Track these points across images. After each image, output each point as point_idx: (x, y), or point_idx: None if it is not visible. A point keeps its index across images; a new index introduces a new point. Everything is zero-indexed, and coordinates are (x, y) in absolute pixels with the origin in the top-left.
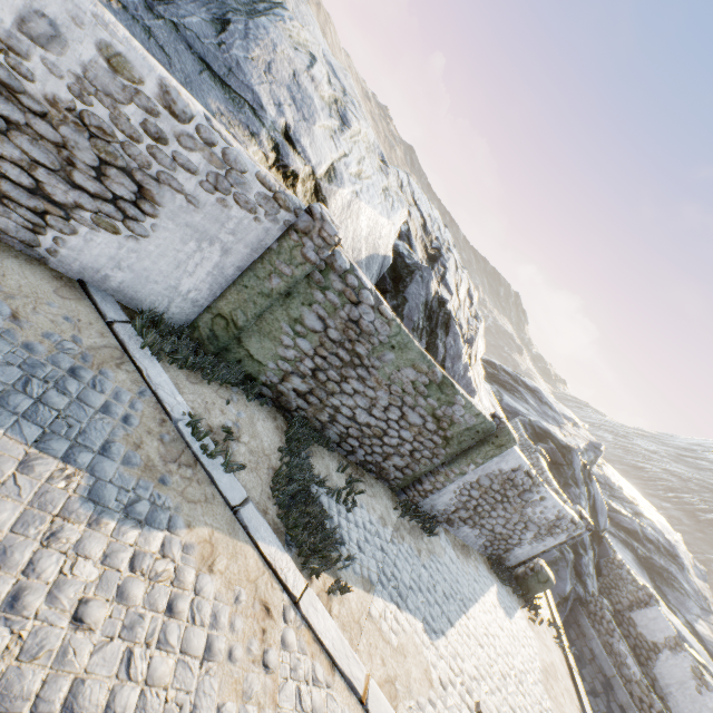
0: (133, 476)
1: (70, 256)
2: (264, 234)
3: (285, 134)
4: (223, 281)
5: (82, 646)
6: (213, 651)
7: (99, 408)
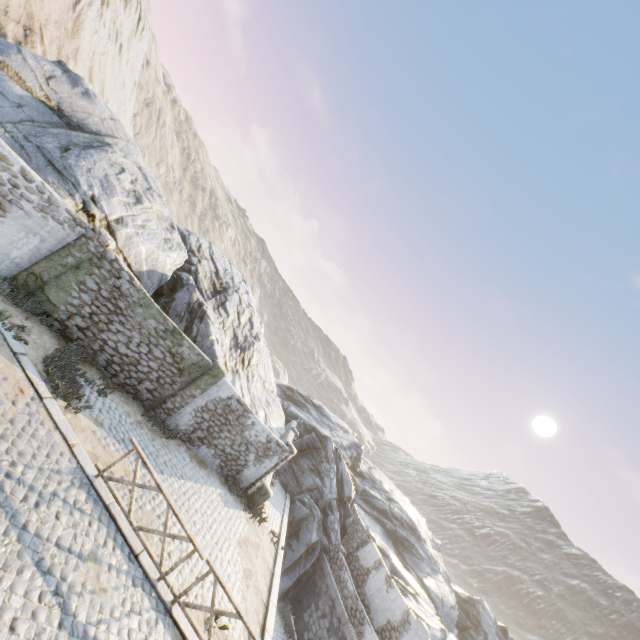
0: None
1: None
2: (67, 236)
3: (92, 198)
4: (39, 256)
5: None
6: None
7: None
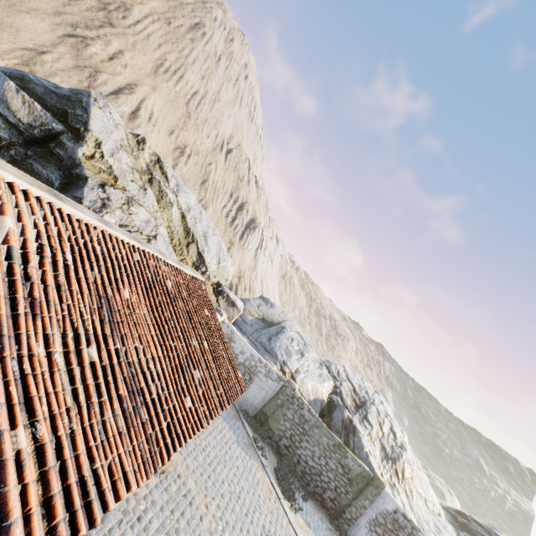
0: (243, 443)
1: None
2: (276, 387)
3: (283, 362)
4: (265, 401)
5: (238, 461)
6: (258, 484)
7: (237, 427)
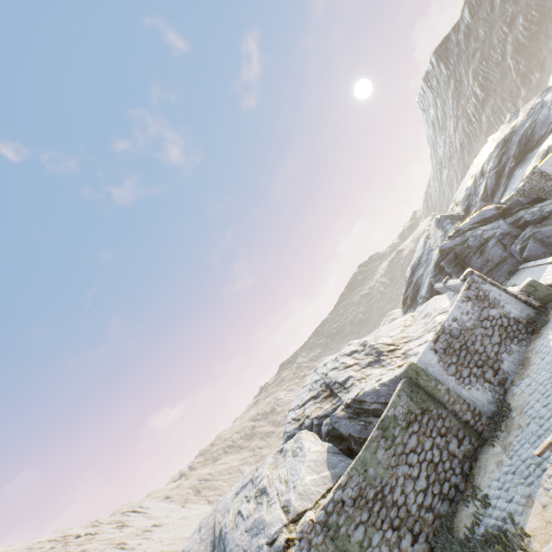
0: None
1: None
2: None
3: (270, 544)
4: None
5: None
6: None
7: None
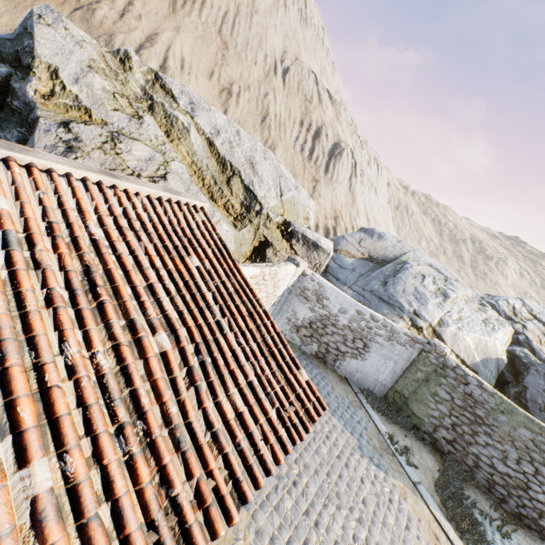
0: (370, 448)
1: (343, 368)
2: (410, 354)
3: (414, 312)
4: (395, 375)
5: (364, 489)
6: (409, 529)
7: (357, 421)
